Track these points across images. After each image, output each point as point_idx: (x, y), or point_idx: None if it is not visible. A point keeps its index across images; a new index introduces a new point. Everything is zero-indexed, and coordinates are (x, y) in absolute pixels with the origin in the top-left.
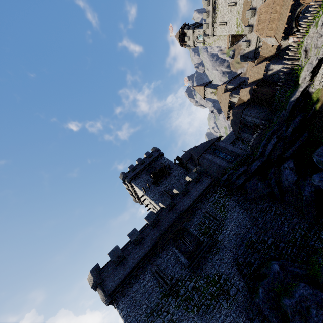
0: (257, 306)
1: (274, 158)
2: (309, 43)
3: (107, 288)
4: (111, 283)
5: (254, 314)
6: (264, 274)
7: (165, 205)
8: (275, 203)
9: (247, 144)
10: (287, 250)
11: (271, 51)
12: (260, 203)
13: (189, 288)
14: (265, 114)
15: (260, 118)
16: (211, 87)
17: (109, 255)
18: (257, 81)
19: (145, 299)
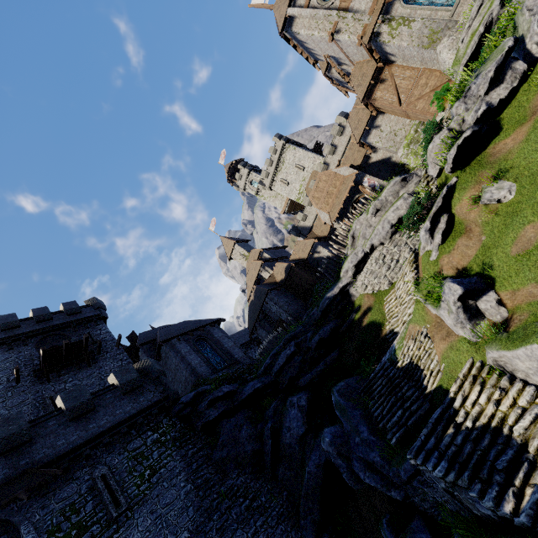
0: None
1: (283, 382)
2: (358, 229)
3: None
4: None
5: None
6: None
7: None
8: (259, 480)
9: None
10: None
11: (324, 232)
12: (231, 474)
13: None
14: (297, 309)
15: (289, 313)
16: (244, 246)
17: None
18: (300, 260)
19: None
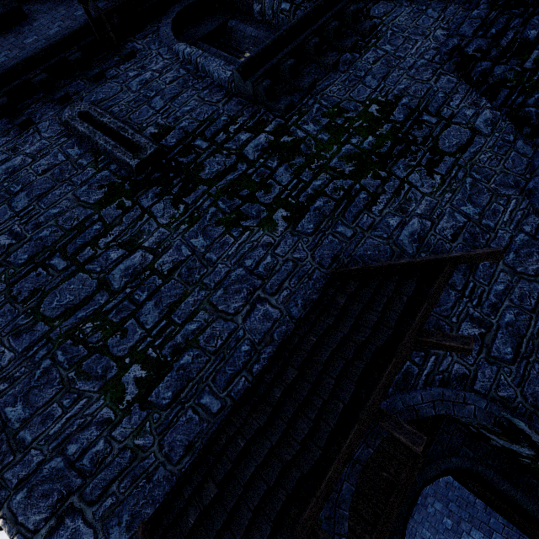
0: None
1: None
2: None
3: None
4: None
5: None
6: None
7: None
8: None
9: None
10: None
11: None
12: None
13: (249, 153)
14: None
15: None
16: None
17: None
18: None
19: (6, 216)
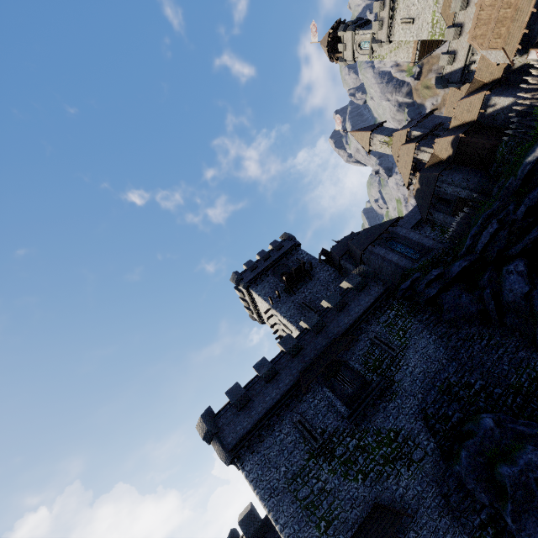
0: (456, 476)
1: (491, 256)
2: None
3: (227, 442)
4: (233, 434)
5: (451, 487)
6: (468, 432)
7: (310, 325)
8: (489, 328)
9: (439, 231)
10: (506, 399)
11: (494, 73)
12: (463, 327)
13: (350, 447)
14: (478, 182)
15: (468, 189)
16: (382, 132)
17: (228, 394)
18: (466, 125)
19: (283, 459)
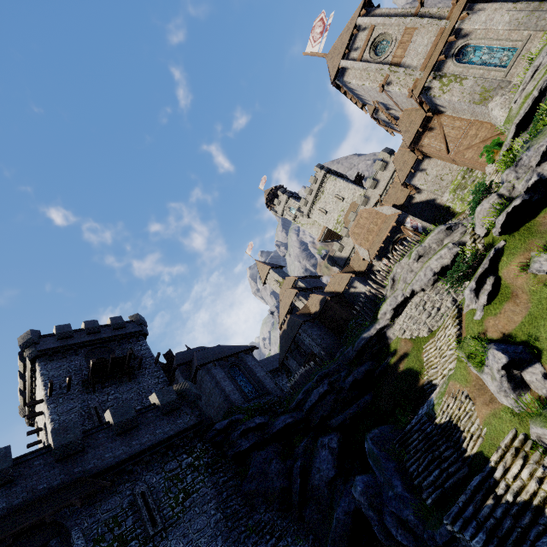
0: None
1: (315, 420)
2: (399, 273)
3: None
4: None
5: None
6: None
7: (57, 441)
8: (286, 518)
9: None
10: None
11: (361, 266)
12: (259, 508)
13: None
14: (330, 344)
15: (321, 347)
16: (279, 272)
17: None
18: (335, 293)
19: None
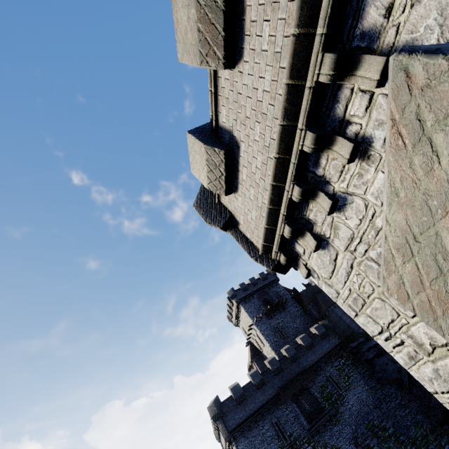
0: None
1: None
2: None
3: (229, 425)
4: (232, 420)
5: None
6: None
7: (289, 355)
8: (402, 392)
9: None
10: (406, 445)
11: None
12: (386, 386)
13: None
14: None
15: None
16: None
17: (232, 391)
18: None
19: (263, 447)
